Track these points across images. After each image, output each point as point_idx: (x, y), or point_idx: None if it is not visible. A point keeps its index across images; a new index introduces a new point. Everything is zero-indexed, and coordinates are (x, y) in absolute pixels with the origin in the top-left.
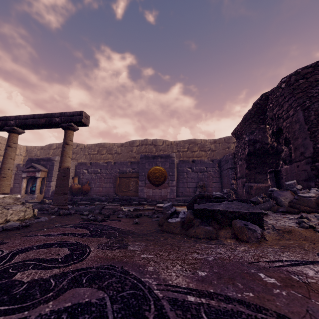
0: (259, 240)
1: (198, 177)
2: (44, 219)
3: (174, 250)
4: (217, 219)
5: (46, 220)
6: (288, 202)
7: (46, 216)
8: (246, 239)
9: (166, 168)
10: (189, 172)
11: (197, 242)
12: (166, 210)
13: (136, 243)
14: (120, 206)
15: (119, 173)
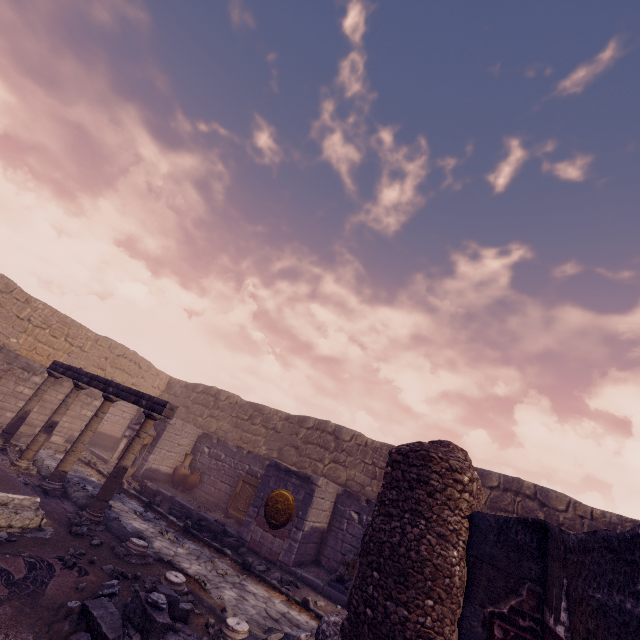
0: None
1: None
2: (45, 533)
3: (4, 627)
4: (89, 623)
5: (44, 536)
6: None
7: (58, 528)
8: None
9: (297, 499)
10: (353, 522)
11: (34, 633)
12: (101, 589)
13: (7, 608)
14: (194, 541)
15: (247, 473)
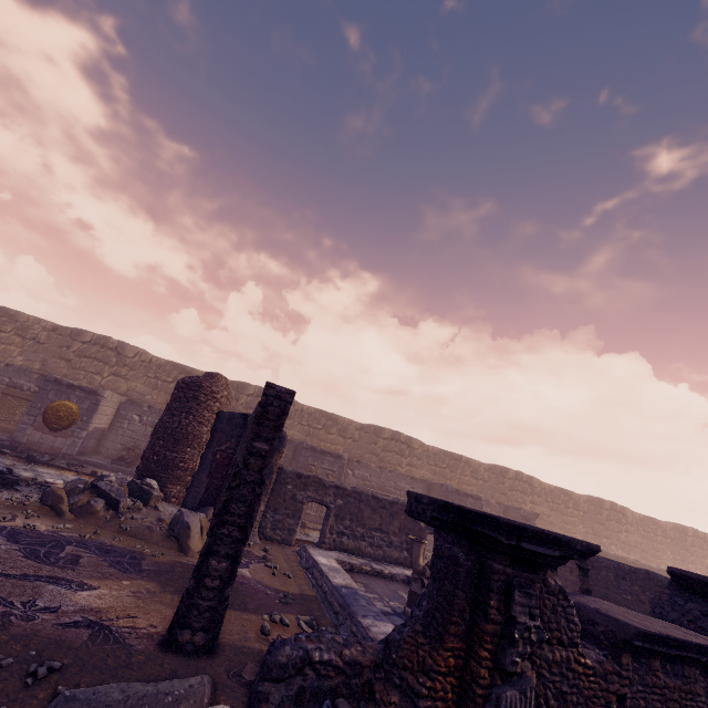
0: None
1: (144, 432)
2: None
3: None
4: None
5: None
6: (71, 488)
7: None
8: None
9: (82, 408)
10: (135, 422)
11: None
12: None
13: None
14: None
15: (8, 386)
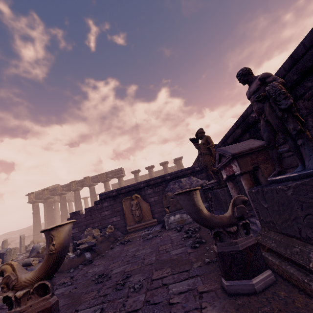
0: None
1: None
2: None
3: None
4: None
5: None
6: None
7: None
8: None
9: None
10: None
11: None
12: None
13: None
14: None
15: None
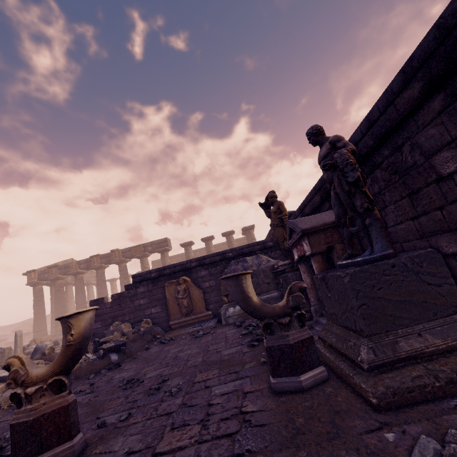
0: None
1: None
2: None
3: None
4: None
5: None
6: None
7: None
8: None
9: None
10: None
11: None
12: None
13: None
14: None
15: None
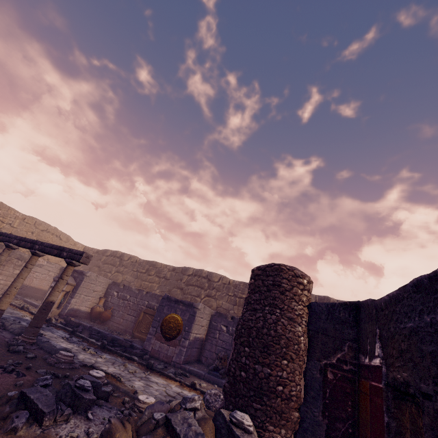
0: (8, 432)
1: (231, 342)
2: None
3: None
4: (27, 405)
5: None
6: (149, 417)
7: None
8: (3, 427)
9: (184, 319)
10: (223, 332)
11: None
12: (36, 382)
13: None
14: (109, 353)
15: (147, 307)
